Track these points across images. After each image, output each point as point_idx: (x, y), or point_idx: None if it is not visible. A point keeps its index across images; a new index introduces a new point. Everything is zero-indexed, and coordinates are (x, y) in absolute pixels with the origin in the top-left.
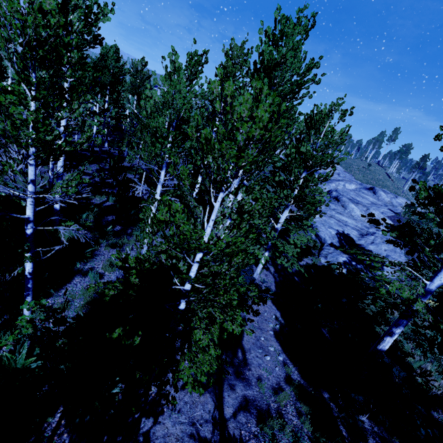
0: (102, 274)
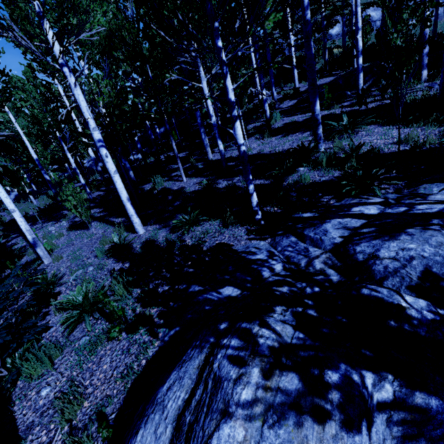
0: None
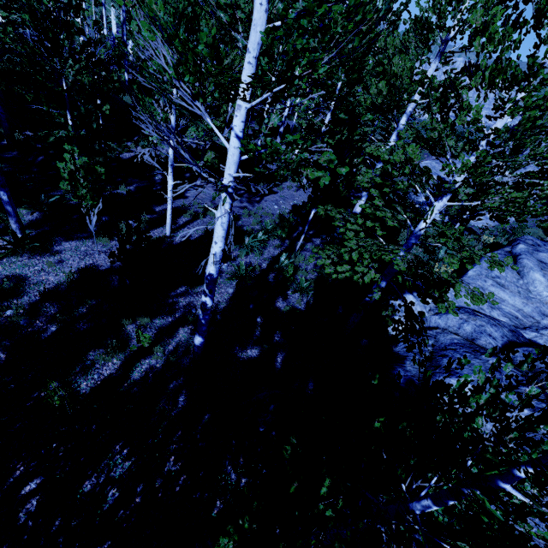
0: None
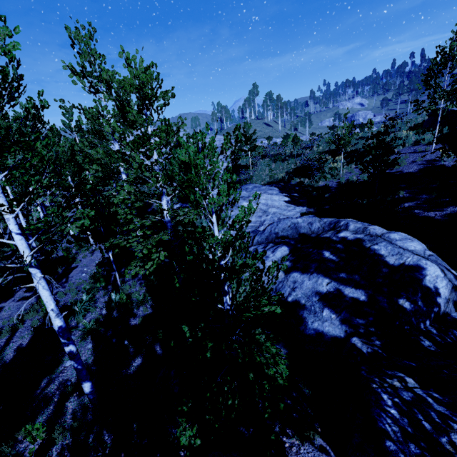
0: None
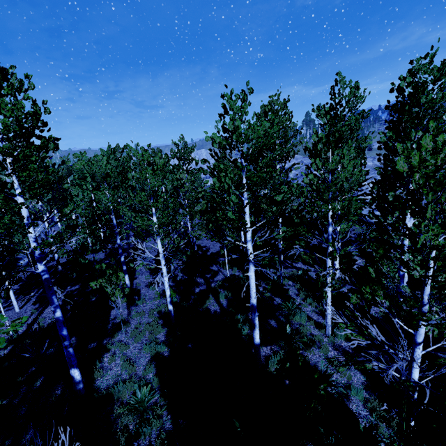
0: (348, 383)
